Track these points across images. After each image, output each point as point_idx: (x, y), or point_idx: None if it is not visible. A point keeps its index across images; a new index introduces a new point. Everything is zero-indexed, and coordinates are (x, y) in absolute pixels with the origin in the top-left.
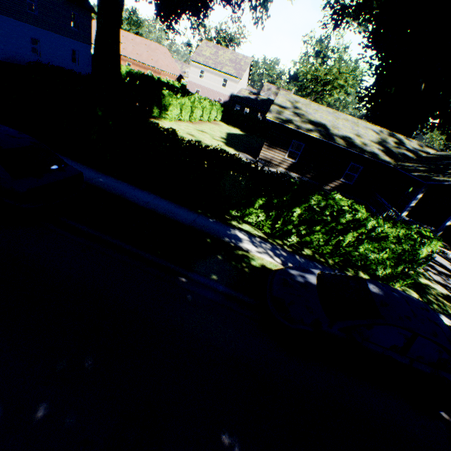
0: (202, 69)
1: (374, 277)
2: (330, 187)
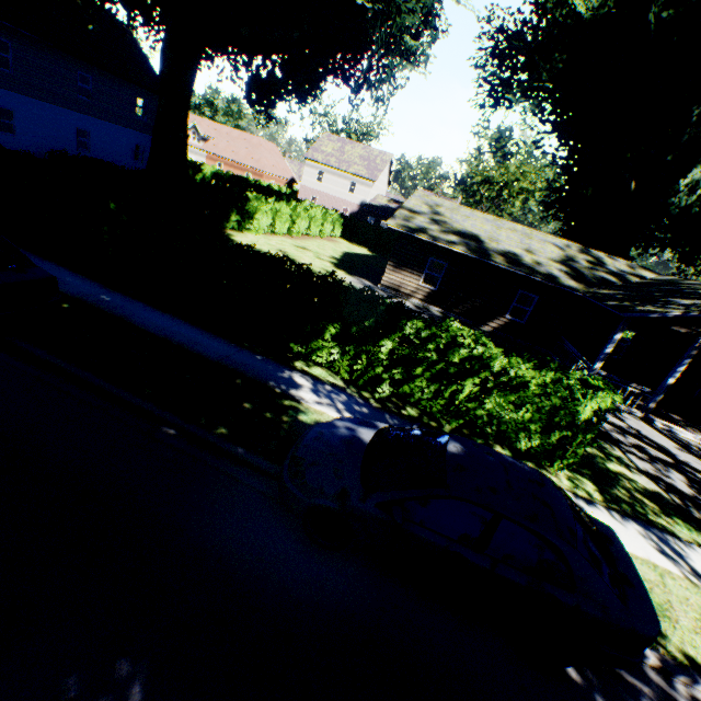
0: (321, 169)
1: (520, 455)
2: (490, 327)
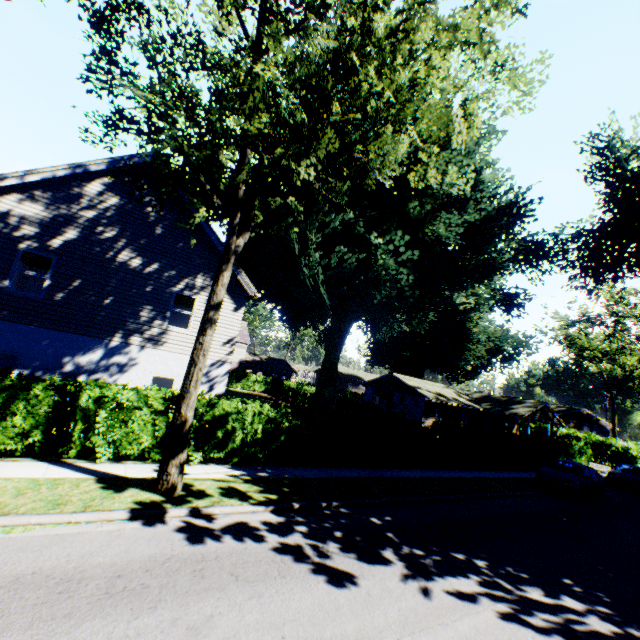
0: None
1: None
2: None
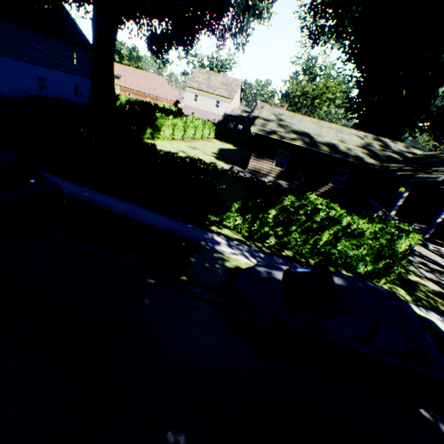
0: (196, 93)
1: (358, 276)
2: (319, 192)
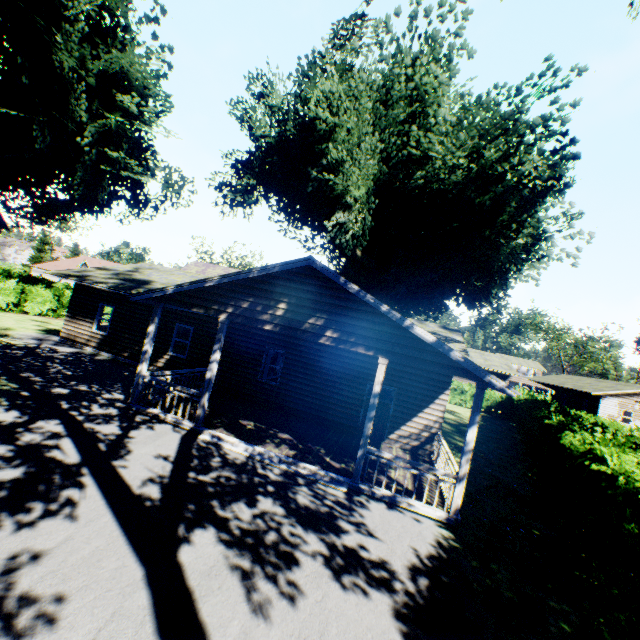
0: None
1: None
2: (158, 367)
